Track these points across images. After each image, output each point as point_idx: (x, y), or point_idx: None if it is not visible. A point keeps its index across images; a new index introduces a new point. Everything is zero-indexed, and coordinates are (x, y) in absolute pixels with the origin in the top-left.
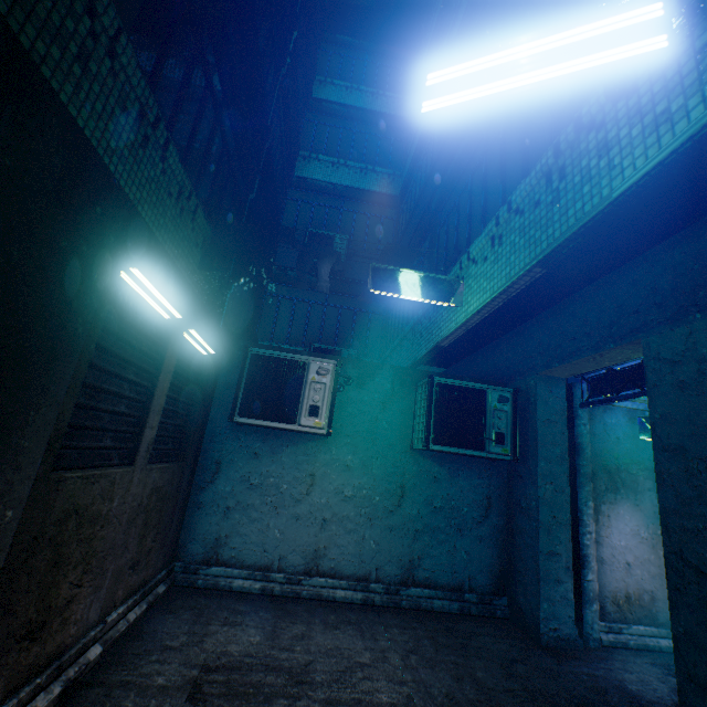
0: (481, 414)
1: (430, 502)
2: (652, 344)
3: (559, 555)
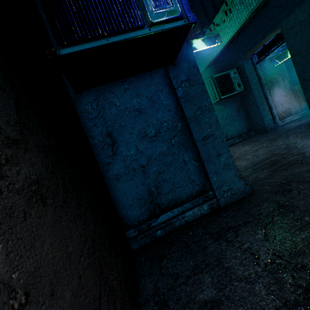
0: (230, 81)
1: (223, 117)
2: (283, 25)
3: (265, 109)
